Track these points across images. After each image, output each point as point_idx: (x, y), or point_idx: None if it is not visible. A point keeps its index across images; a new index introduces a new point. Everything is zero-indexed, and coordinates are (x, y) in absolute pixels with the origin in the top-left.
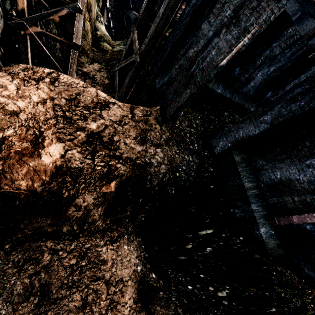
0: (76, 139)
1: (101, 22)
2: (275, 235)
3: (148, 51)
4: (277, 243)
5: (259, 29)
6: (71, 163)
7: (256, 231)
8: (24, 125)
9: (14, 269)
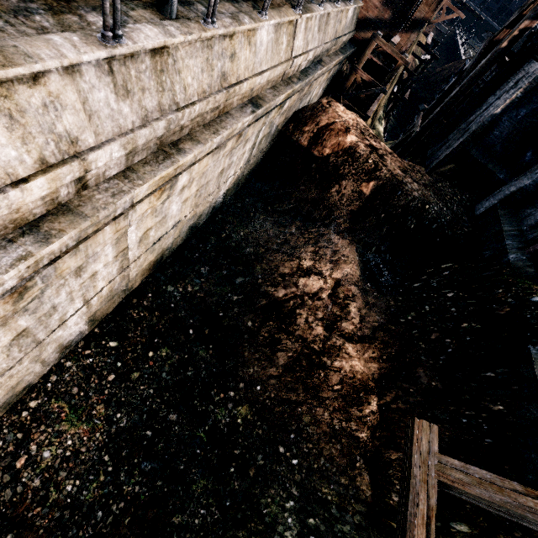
0: (364, 141)
1: (381, 123)
2: (526, 260)
3: (430, 124)
4: (525, 265)
5: (529, 86)
6: (359, 146)
7: (503, 259)
8: (343, 122)
9: (273, 222)
